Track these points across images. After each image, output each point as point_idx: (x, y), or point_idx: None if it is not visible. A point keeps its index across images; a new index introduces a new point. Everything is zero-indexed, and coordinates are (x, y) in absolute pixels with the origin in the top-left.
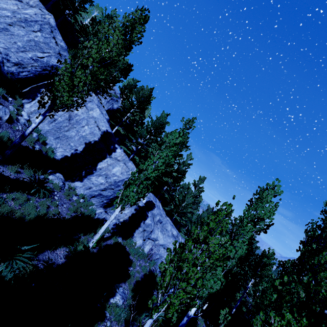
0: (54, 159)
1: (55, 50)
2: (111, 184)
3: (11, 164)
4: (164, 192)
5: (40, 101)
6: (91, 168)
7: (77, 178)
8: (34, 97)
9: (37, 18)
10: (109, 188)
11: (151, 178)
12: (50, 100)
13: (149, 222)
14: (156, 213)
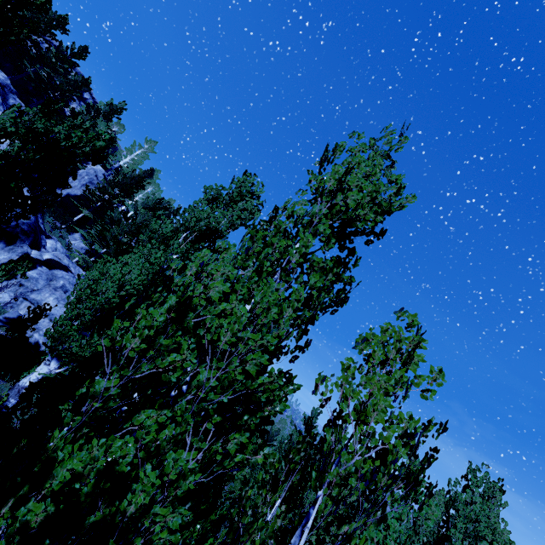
0: None
1: None
2: None
3: None
4: None
5: None
6: None
7: None
8: None
9: None
10: None
11: None
12: None
13: (34, 275)
14: (59, 275)
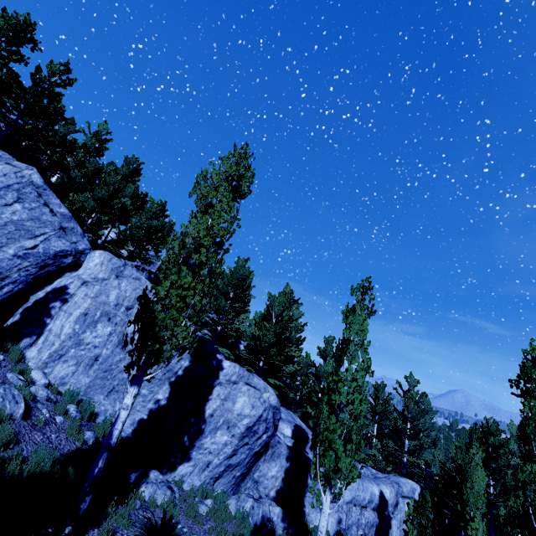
0: (120, 440)
1: (54, 225)
2: (242, 436)
3: (89, 526)
4: (289, 392)
5: (135, 363)
6: (196, 422)
7: (178, 457)
8: (40, 329)
9: (8, 181)
10: (240, 446)
11: (362, 413)
12: (73, 323)
13: None
14: None
